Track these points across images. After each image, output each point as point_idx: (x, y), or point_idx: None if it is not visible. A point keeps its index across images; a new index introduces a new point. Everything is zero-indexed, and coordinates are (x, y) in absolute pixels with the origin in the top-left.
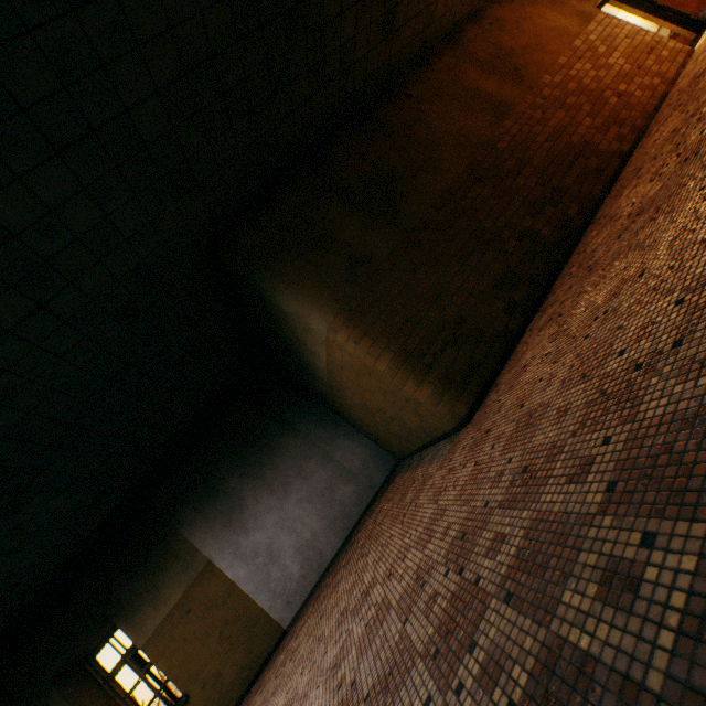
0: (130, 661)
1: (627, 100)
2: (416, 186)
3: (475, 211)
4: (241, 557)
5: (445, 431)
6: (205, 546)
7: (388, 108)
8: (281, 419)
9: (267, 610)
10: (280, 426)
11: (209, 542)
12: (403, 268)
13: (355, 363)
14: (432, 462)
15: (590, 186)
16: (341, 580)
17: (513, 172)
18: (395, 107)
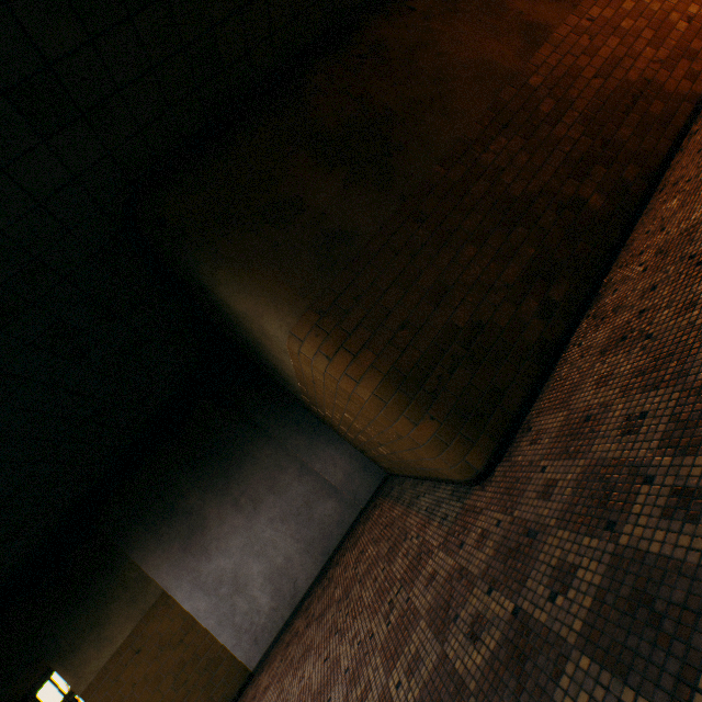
0: (74, 701)
1: (699, 26)
2: (419, 134)
3: (500, 170)
4: (201, 587)
5: (449, 478)
6: (159, 574)
7: (384, 26)
8: (252, 423)
9: (231, 649)
10: (251, 431)
11: (163, 569)
12: (398, 250)
13: (329, 382)
14: (432, 520)
15: (654, 140)
16: (310, 651)
17: (551, 118)
18: (393, 25)
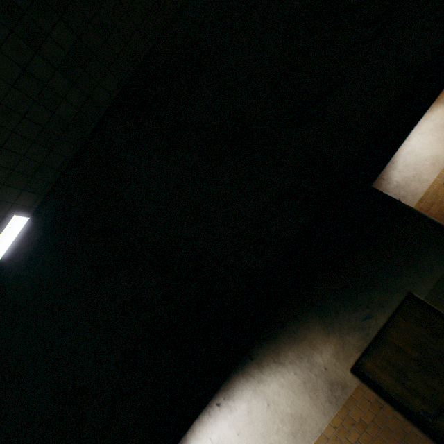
0: None
1: None
2: None
3: None
4: None
5: None
6: None
7: None
8: None
9: None
10: None
11: None
12: None
13: None
14: None
15: None
16: None
17: None
18: None
